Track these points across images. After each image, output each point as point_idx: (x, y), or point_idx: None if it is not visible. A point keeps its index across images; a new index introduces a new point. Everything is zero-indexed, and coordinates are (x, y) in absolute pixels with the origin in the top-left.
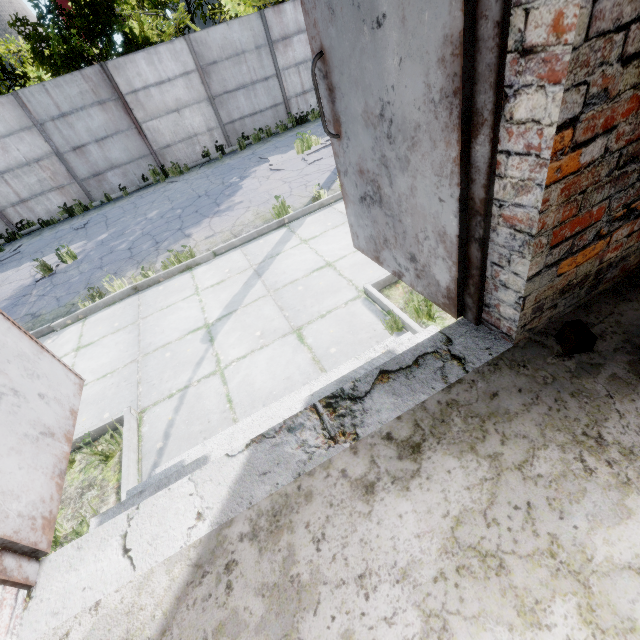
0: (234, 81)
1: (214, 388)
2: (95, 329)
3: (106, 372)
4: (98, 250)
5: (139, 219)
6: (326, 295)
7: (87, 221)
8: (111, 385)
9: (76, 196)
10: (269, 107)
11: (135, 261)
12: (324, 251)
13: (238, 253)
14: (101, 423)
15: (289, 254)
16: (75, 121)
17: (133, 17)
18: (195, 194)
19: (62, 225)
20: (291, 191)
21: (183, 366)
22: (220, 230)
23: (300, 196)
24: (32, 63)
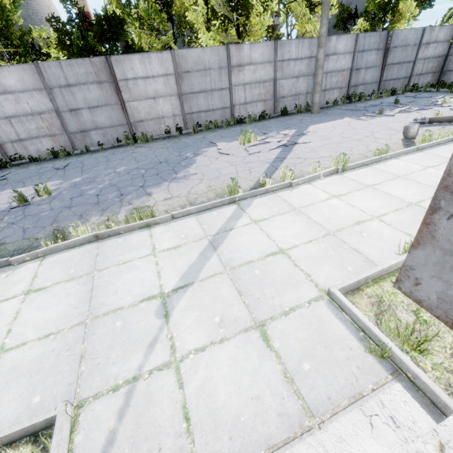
0: (199, 86)
1: (168, 389)
2: (50, 272)
3: (50, 331)
4: (70, 191)
5: (109, 171)
6: (285, 287)
7: (67, 164)
8: (51, 352)
9: (63, 143)
10: (219, 108)
11: (100, 208)
12: (275, 236)
13: (193, 220)
14: (26, 421)
15: (242, 231)
16: (77, 91)
17: (134, 34)
18: (157, 160)
19: (46, 163)
20: (237, 173)
21: (134, 345)
22: (177, 195)
23: (246, 179)
24: (55, 47)
